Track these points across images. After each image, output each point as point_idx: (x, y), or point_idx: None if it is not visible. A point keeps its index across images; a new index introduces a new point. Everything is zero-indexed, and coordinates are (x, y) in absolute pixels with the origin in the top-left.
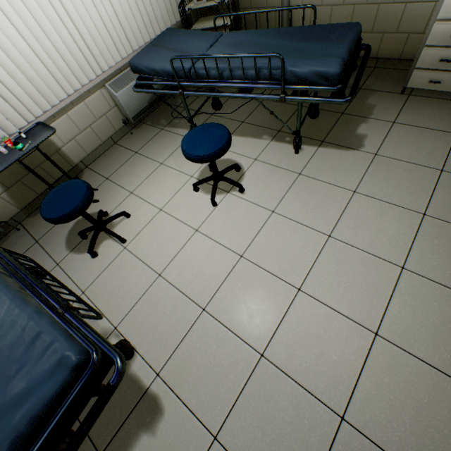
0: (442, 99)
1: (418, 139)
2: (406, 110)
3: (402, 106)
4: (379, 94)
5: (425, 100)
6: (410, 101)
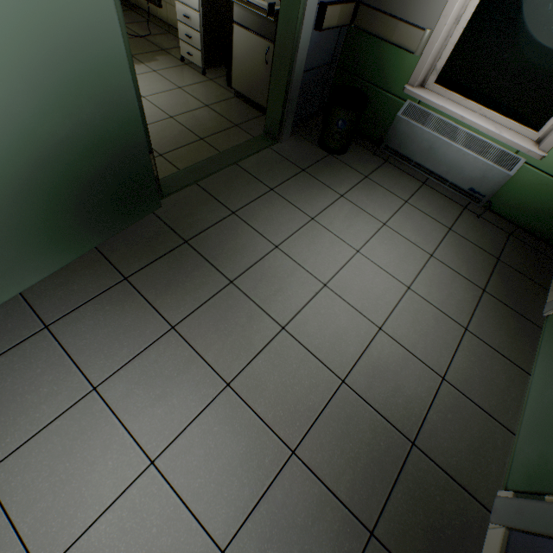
0: (200, 73)
1: (156, 82)
2: (173, 69)
3: (174, 67)
4: (171, 57)
5: (191, 70)
6: (181, 67)
